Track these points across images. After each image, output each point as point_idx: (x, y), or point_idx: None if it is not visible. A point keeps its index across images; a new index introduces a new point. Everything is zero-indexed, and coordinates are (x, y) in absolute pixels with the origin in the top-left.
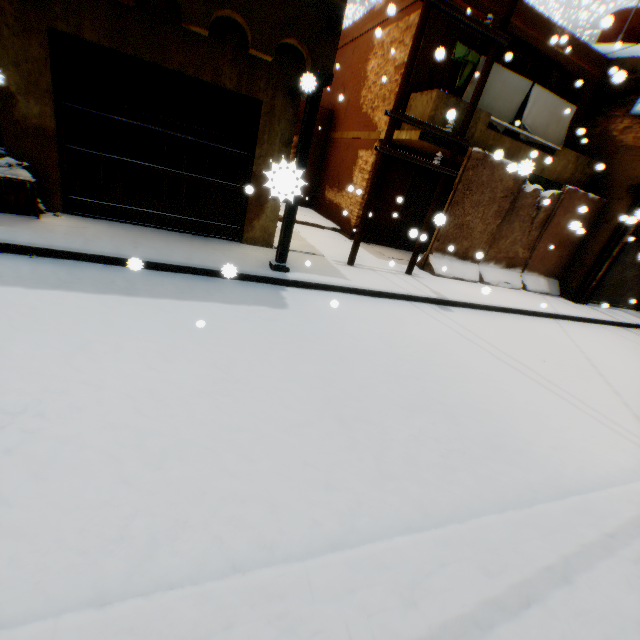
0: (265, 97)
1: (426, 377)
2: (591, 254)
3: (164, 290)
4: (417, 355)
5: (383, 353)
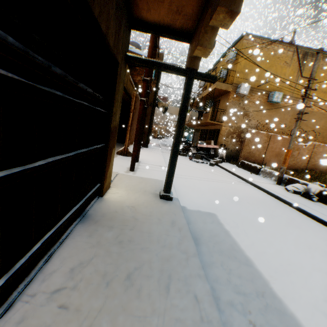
0: (120, 59)
1: (245, 199)
2: (146, 129)
3: (242, 268)
4: (228, 195)
5: (236, 202)
